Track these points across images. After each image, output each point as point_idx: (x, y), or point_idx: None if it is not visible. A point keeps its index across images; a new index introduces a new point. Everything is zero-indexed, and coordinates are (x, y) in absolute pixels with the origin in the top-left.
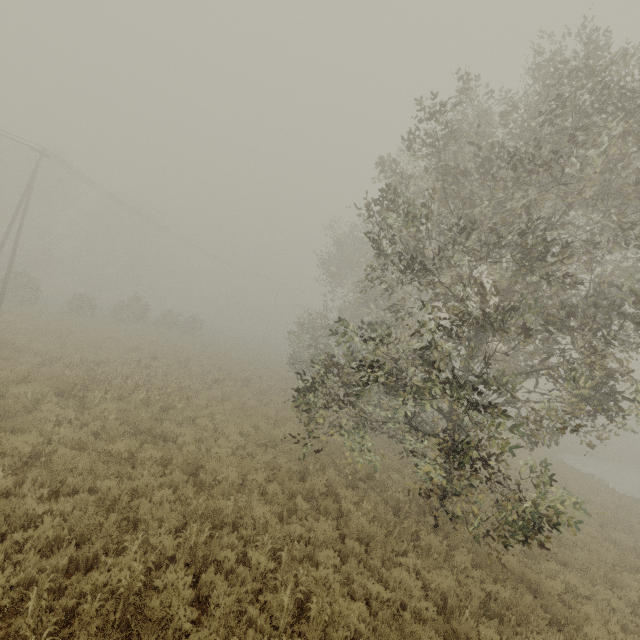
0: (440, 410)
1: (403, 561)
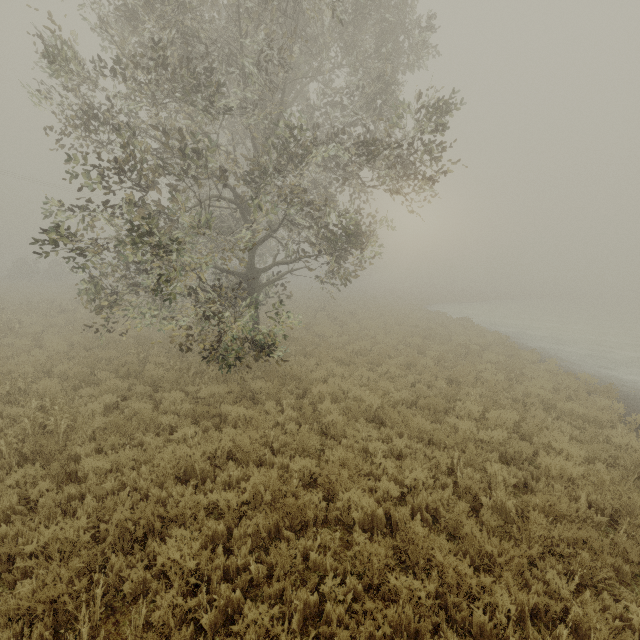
0: (237, 274)
1: (190, 389)
